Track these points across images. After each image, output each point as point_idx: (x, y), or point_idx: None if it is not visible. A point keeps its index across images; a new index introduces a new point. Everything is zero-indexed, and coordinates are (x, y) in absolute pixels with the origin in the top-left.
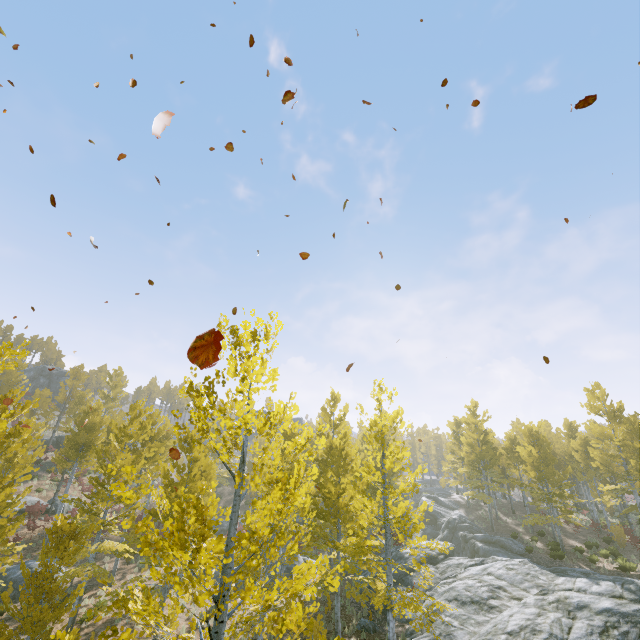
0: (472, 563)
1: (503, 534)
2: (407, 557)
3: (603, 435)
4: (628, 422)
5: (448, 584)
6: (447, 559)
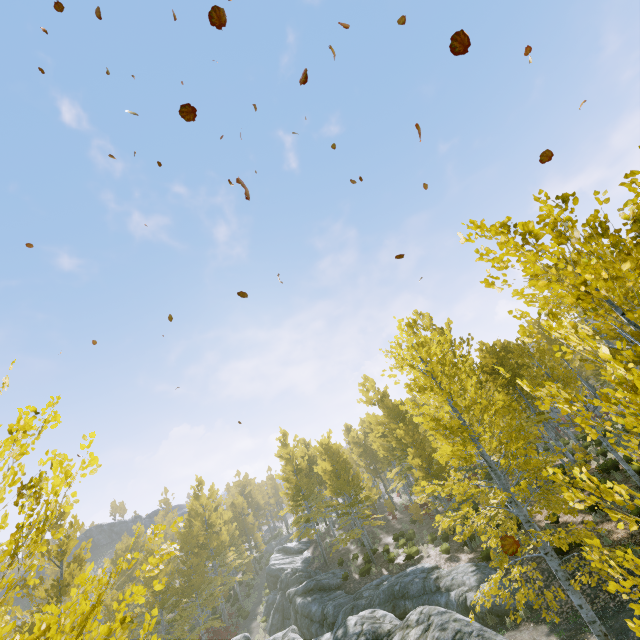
0: None
1: (335, 564)
2: None
3: (379, 423)
4: (384, 406)
5: None
6: None
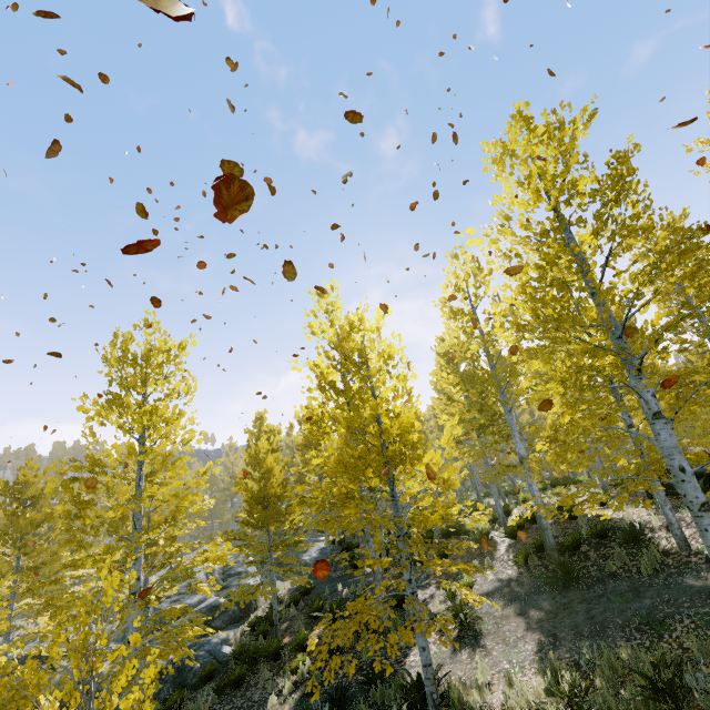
0: None
1: None
2: None
3: None
4: None
5: None
6: None
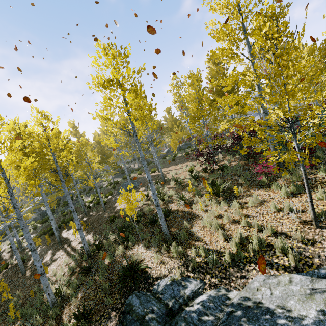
0: None
1: None
2: None
3: None
4: None
5: None
6: None
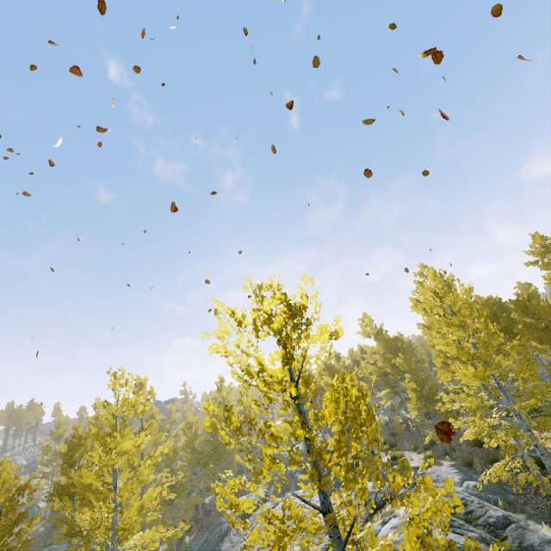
0: (271, 507)
1: None
2: (225, 521)
3: (374, 353)
4: (382, 339)
5: (243, 542)
6: (257, 509)
